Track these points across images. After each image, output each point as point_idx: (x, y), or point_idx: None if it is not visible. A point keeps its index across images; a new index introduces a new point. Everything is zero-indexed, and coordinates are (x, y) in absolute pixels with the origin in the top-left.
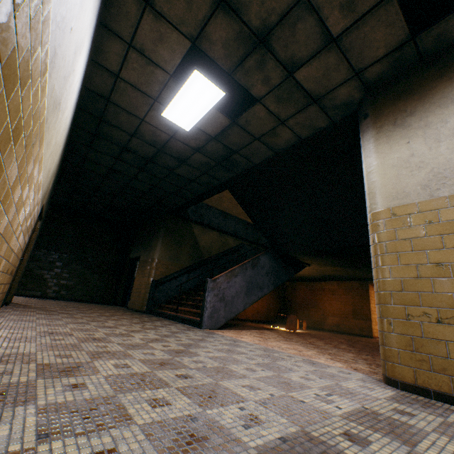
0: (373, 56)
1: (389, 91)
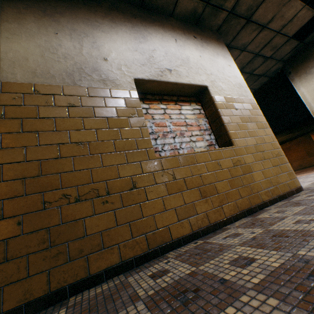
0: (285, 53)
1: (296, 60)
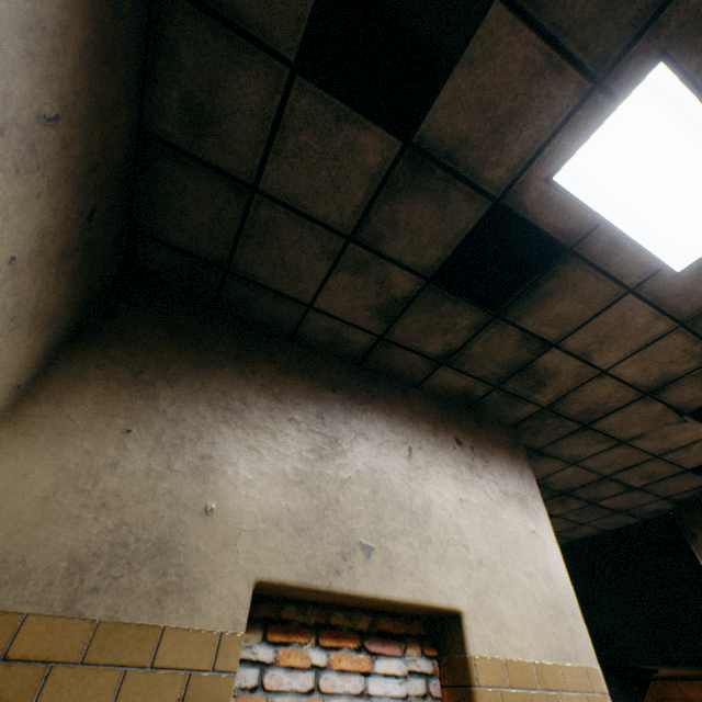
0: (678, 490)
1: None
